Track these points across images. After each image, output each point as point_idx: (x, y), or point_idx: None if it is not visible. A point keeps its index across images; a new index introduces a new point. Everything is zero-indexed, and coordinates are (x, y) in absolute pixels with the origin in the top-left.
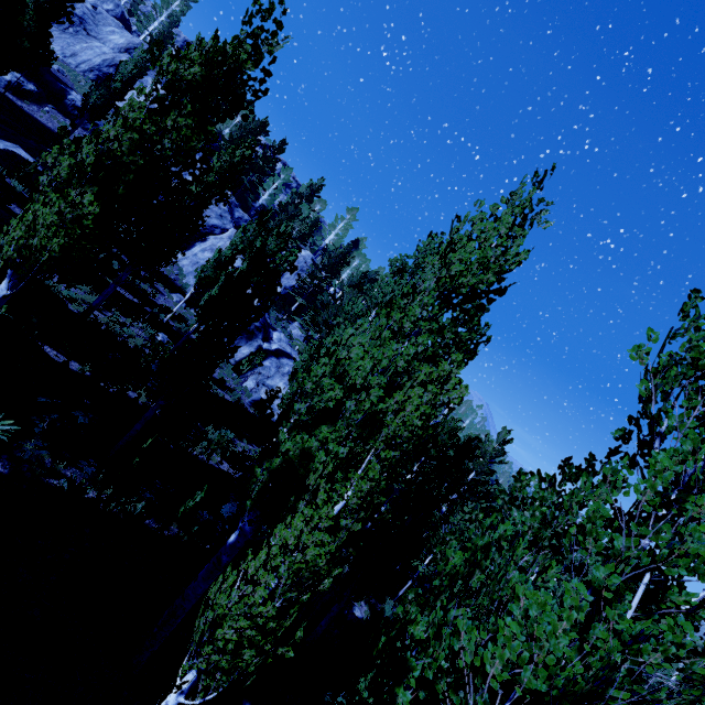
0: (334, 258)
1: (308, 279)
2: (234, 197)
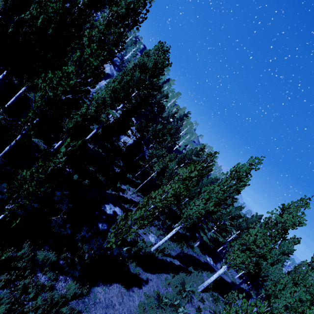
0: None
1: None
2: None
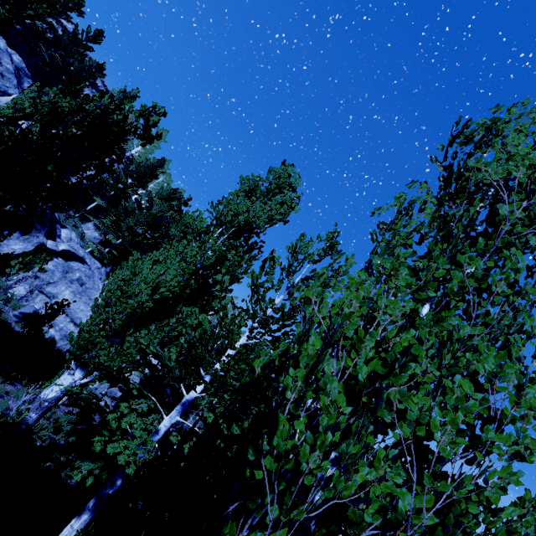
0: (143, 167)
1: (111, 181)
2: (24, 64)
